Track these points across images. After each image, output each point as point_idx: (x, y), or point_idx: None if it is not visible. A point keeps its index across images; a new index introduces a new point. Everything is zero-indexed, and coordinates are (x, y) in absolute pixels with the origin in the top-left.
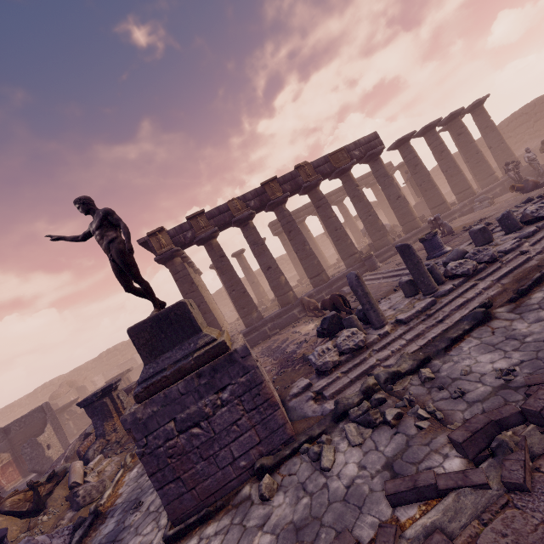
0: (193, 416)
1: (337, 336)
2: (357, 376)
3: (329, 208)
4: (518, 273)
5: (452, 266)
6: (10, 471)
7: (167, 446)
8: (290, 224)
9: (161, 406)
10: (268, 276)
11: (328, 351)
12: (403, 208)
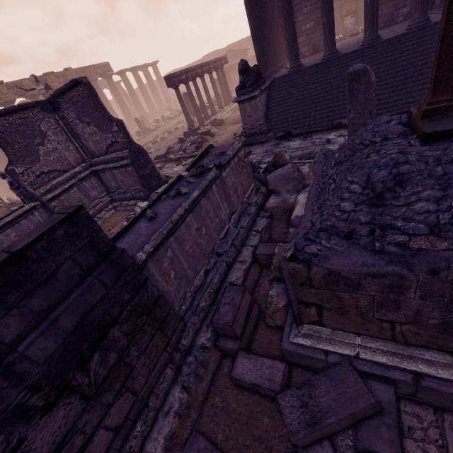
0: None
1: None
2: None
3: None
4: (164, 130)
5: (150, 127)
6: None
7: None
8: None
9: None
10: None
11: None
12: (127, 109)
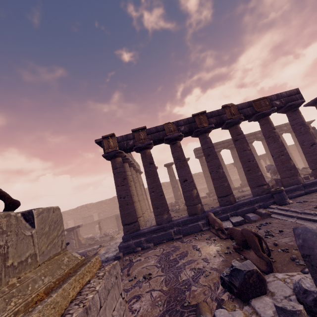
0: None
1: (251, 304)
2: None
3: (245, 142)
4: None
5: None
6: None
7: None
8: (209, 149)
9: None
10: (183, 187)
11: None
12: (316, 154)
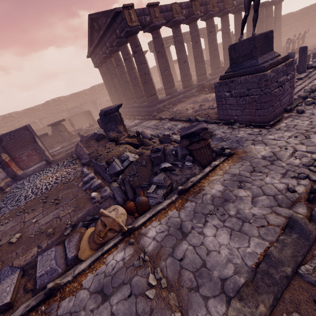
0: (282, 82)
1: None
2: (298, 91)
3: (216, 35)
4: None
5: (311, 63)
6: (13, 165)
7: (274, 91)
8: (198, 37)
9: (275, 74)
10: (183, 67)
11: None
12: None
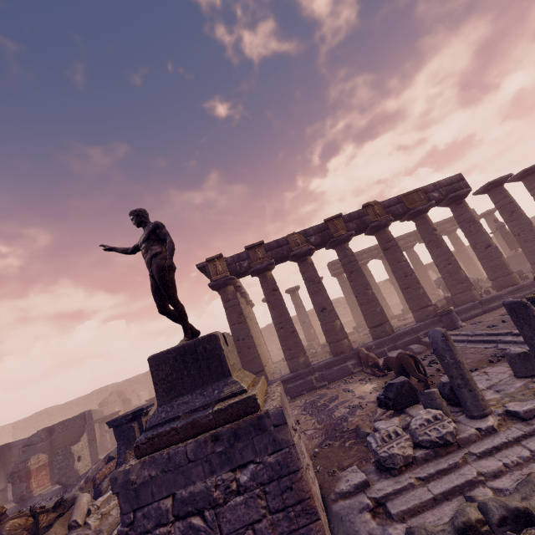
0: (197, 498)
1: (406, 412)
2: (444, 494)
3: (398, 251)
4: None
5: None
6: (43, 474)
7: (156, 534)
8: (351, 264)
9: (160, 471)
10: (321, 318)
11: (396, 437)
12: (494, 259)
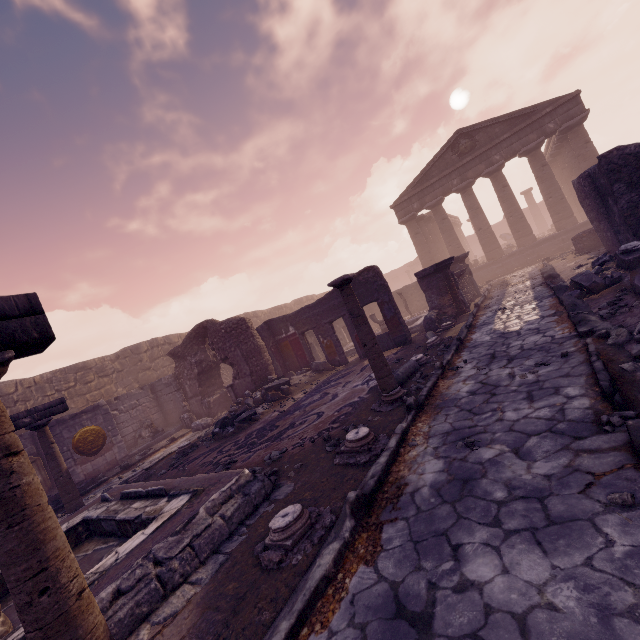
0: None
1: None
2: None
3: None
4: None
5: None
6: None
7: None
8: None
9: None
10: None
11: None
12: None
